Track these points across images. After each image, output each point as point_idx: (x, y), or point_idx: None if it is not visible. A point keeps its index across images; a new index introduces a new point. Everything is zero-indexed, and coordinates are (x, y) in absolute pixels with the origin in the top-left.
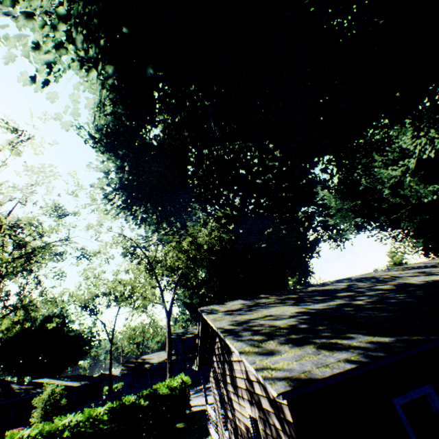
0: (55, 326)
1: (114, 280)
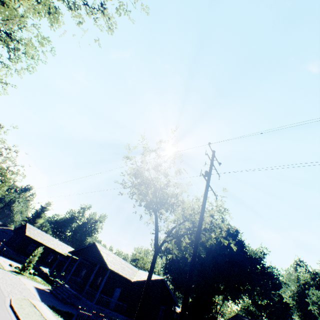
0: None
1: None
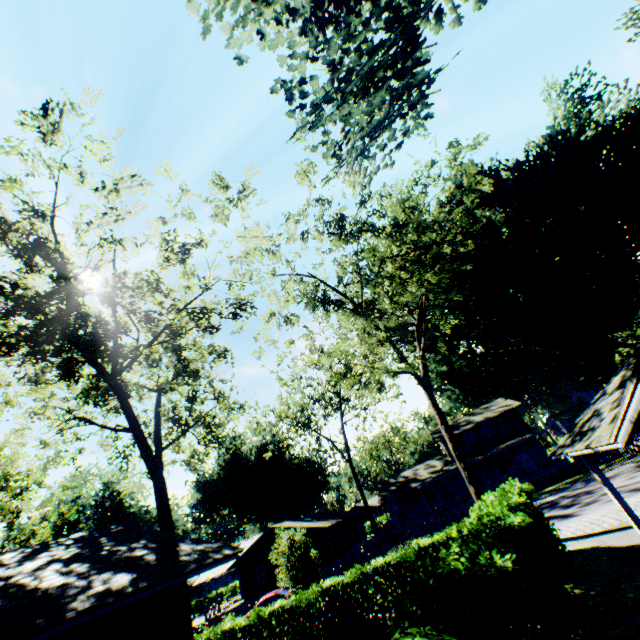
0: (274, 456)
1: (310, 350)
